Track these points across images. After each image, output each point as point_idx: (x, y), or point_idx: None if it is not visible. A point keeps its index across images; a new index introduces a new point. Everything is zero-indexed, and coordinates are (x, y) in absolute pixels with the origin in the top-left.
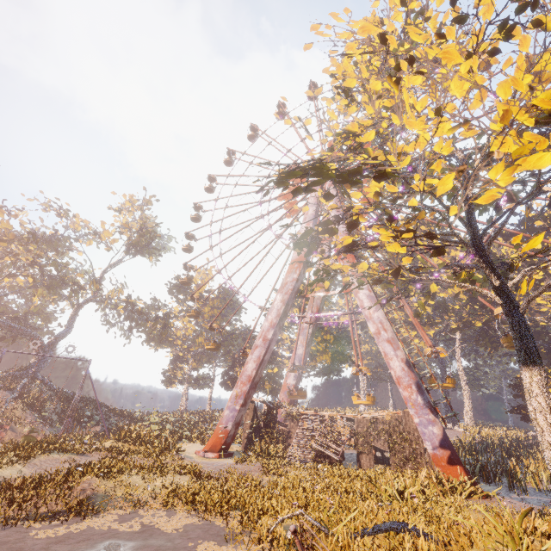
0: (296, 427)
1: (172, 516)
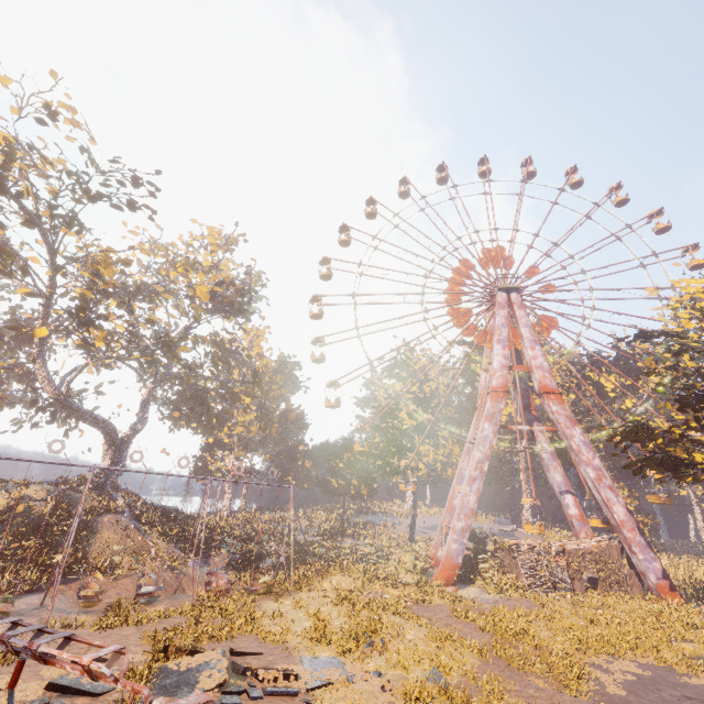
0: (508, 556)
1: (612, 662)
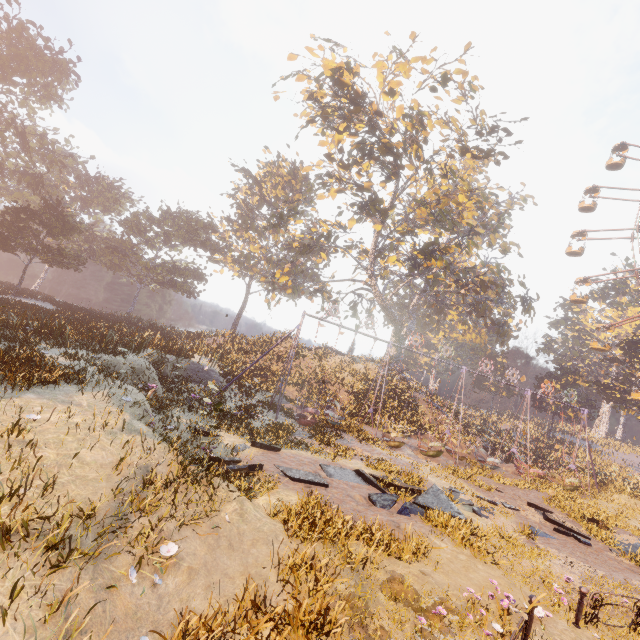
0: None
1: None
